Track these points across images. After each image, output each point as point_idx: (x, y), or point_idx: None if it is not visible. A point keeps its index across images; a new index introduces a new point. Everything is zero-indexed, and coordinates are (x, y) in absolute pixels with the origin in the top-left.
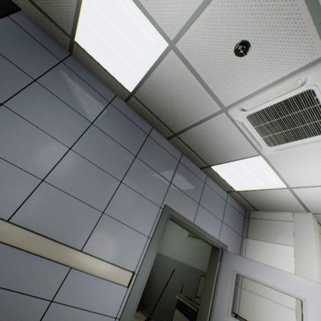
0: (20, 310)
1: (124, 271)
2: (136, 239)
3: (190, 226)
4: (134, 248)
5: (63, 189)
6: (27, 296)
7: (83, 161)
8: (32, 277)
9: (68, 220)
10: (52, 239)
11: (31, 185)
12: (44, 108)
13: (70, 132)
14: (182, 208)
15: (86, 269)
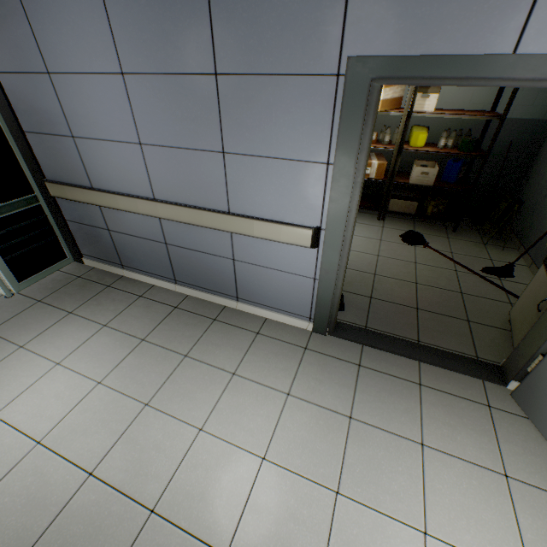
0: (216, 265)
1: (295, 230)
2: (300, 176)
3: (484, 77)
4: (304, 192)
5: (162, 143)
6: (213, 255)
7: (146, 82)
8: (206, 242)
9: (194, 181)
10: (191, 208)
11: (139, 156)
12: (59, 33)
13: (100, 42)
14: (434, 26)
15: (242, 232)
